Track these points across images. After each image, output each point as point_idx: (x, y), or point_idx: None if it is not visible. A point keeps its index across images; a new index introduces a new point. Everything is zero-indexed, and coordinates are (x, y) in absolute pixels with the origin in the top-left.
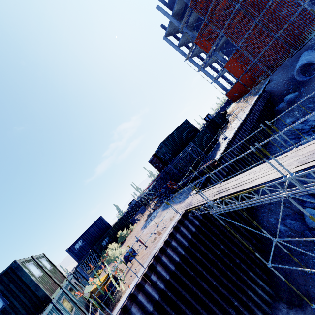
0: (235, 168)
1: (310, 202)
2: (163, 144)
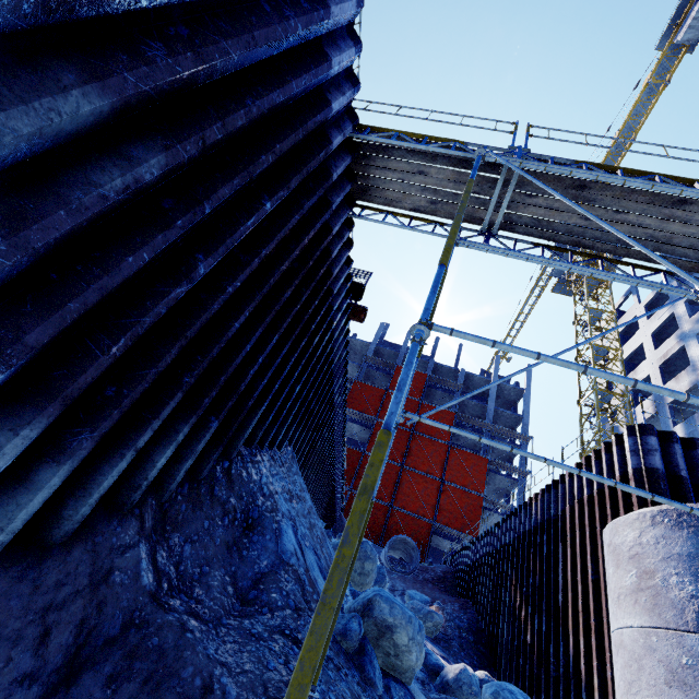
0: (327, 392)
1: None
2: None
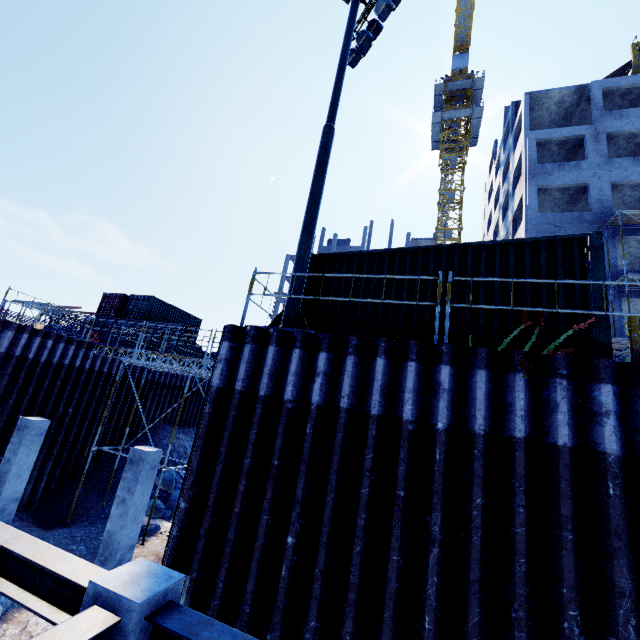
0: (174, 392)
1: (181, 475)
2: (153, 299)
